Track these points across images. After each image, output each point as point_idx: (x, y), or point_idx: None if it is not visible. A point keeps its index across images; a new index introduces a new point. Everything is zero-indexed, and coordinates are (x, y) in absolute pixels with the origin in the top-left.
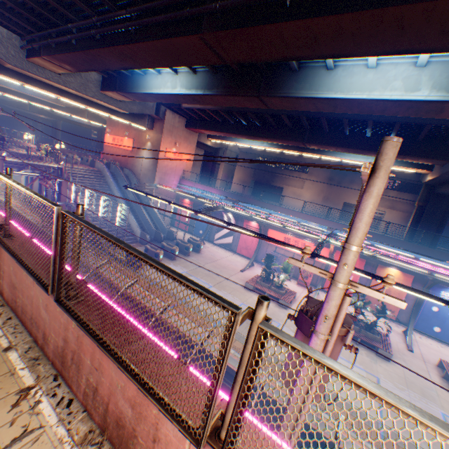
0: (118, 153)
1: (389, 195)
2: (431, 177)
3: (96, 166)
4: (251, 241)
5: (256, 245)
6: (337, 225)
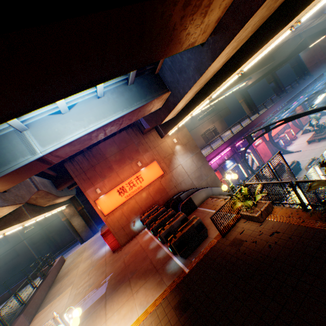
0: (141, 198)
1: (209, 118)
2: (256, 78)
3: (196, 203)
4: (262, 149)
5: (265, 148)
6: (273, 106)
